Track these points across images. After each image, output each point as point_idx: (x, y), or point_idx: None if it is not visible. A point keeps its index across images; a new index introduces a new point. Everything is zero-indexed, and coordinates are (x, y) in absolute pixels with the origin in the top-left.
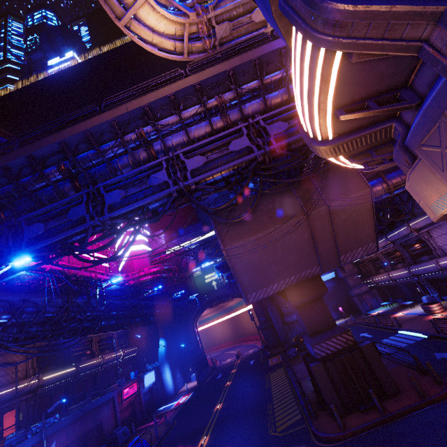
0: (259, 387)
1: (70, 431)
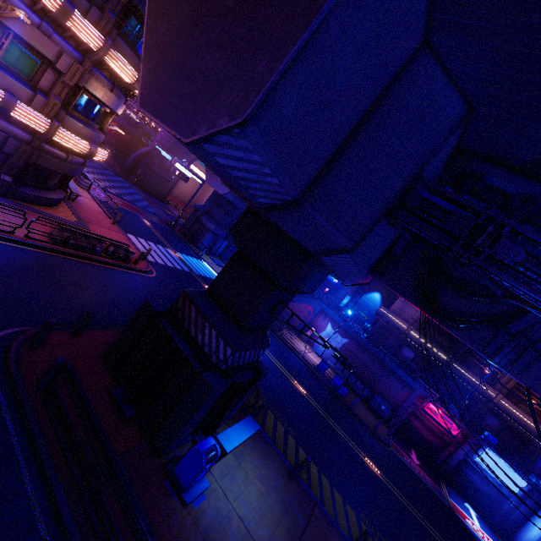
0: (384, 527)
1: (361, 349)
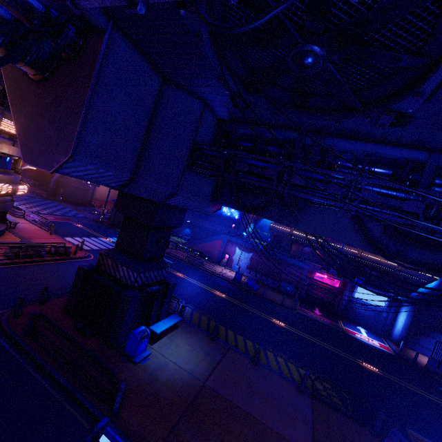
0: (284, 350)
1: (263, 256)
